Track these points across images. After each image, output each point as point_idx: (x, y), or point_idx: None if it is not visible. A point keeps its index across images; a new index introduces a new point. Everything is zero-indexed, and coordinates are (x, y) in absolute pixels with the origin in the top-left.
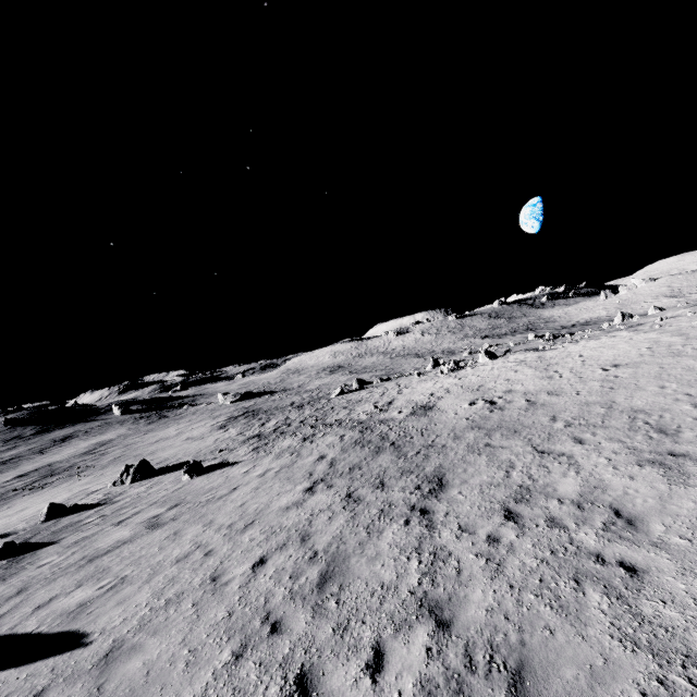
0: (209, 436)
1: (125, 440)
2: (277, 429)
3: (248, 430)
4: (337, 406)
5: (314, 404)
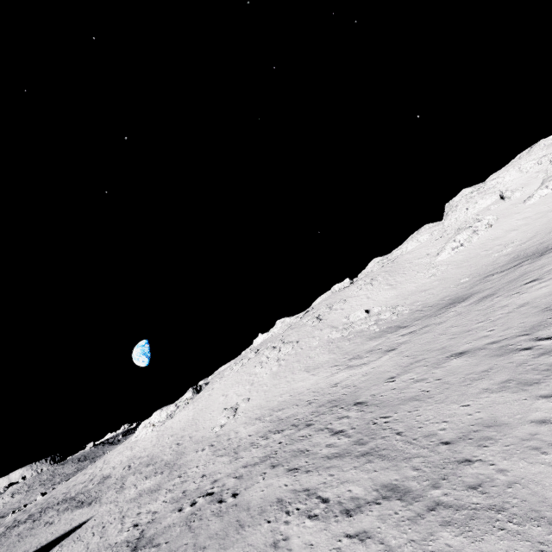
0: None
1: None
2: None
3: None
4: None
5: None
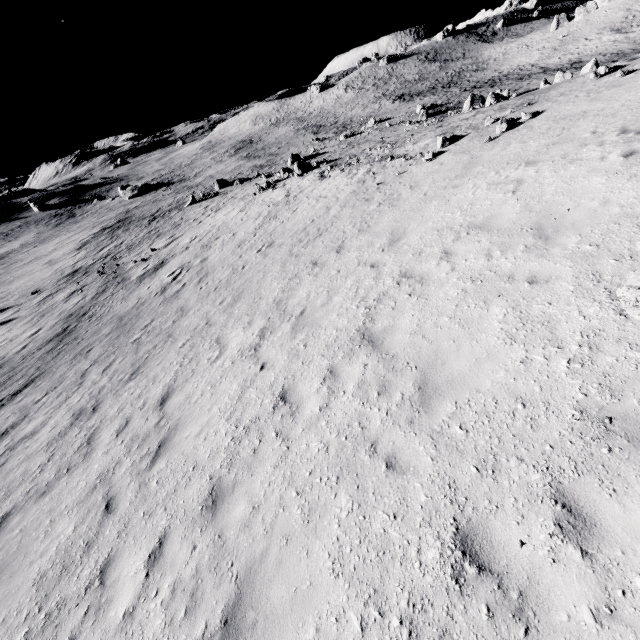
0: (61, 261)
1: (16, 255)
2: (92, 264)
3: (84, 259)
4: (160, 231)
5: (162, 219)
